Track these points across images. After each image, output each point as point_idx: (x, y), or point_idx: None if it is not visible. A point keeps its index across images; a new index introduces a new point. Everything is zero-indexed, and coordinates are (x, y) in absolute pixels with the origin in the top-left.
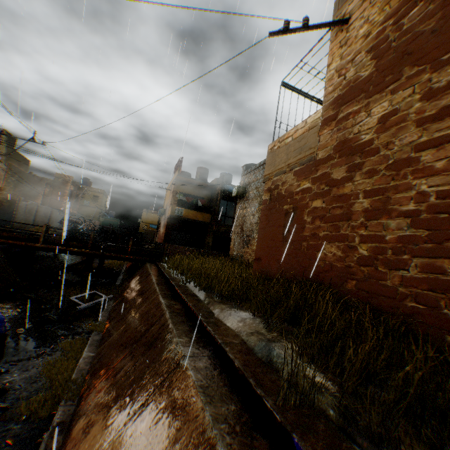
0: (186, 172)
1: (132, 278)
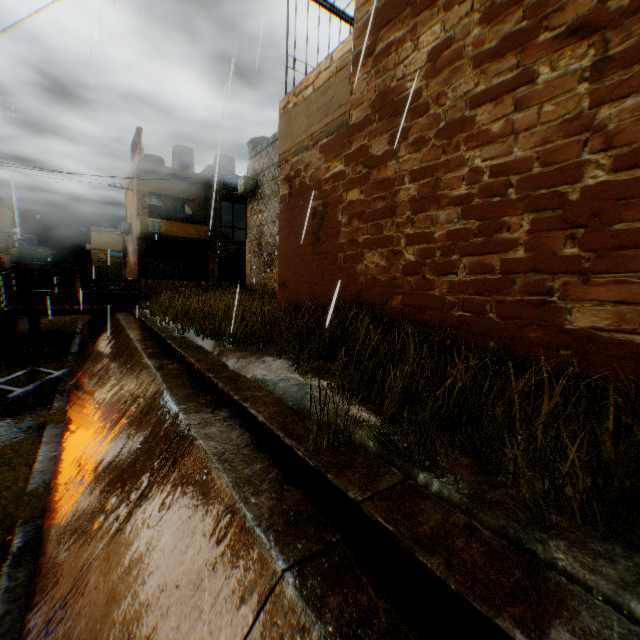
0: (155, 156)
1: (97, 339)
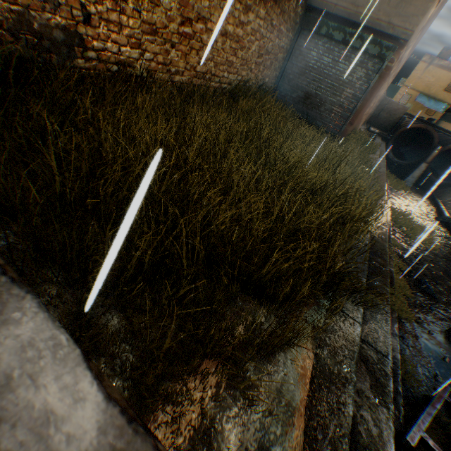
0: None
1: None
